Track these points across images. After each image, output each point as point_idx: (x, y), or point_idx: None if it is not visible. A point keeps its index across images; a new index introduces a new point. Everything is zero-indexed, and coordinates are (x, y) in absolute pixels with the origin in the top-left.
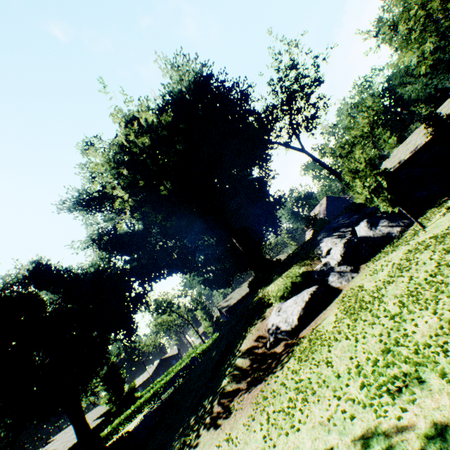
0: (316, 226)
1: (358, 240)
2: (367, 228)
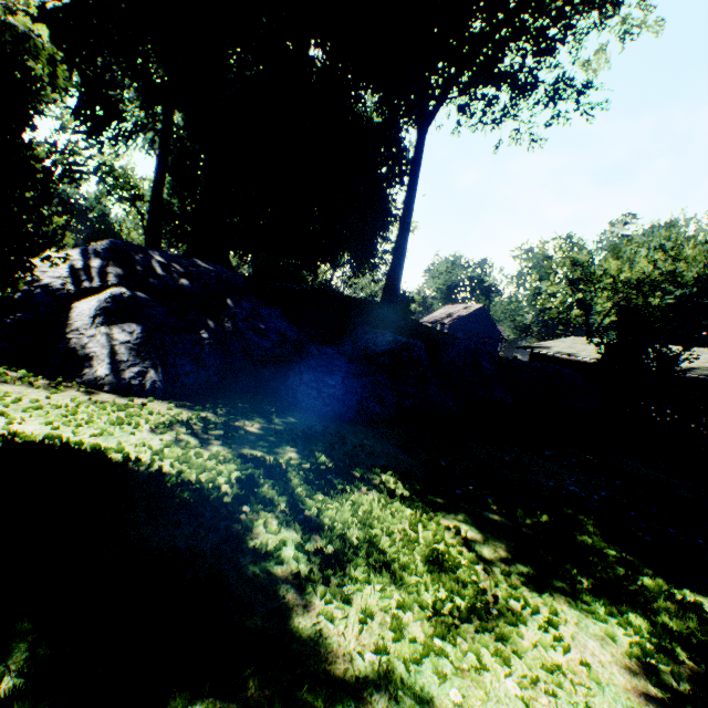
0: (253, 264)
1: (19, 302)
2: (97, 307)
